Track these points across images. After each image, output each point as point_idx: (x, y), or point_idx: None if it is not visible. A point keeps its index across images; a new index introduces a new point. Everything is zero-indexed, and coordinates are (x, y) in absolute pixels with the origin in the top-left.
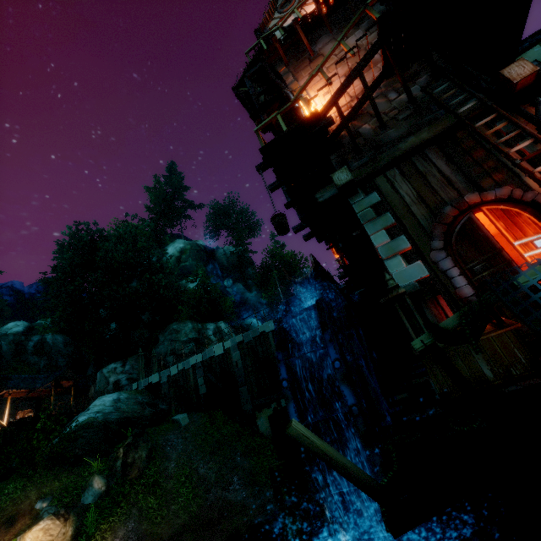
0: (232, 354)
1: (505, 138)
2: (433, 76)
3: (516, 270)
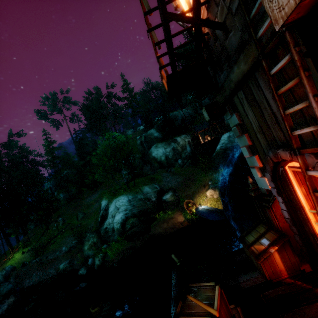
0: None
1: (293, 108)
2: None
3: (309, 227)
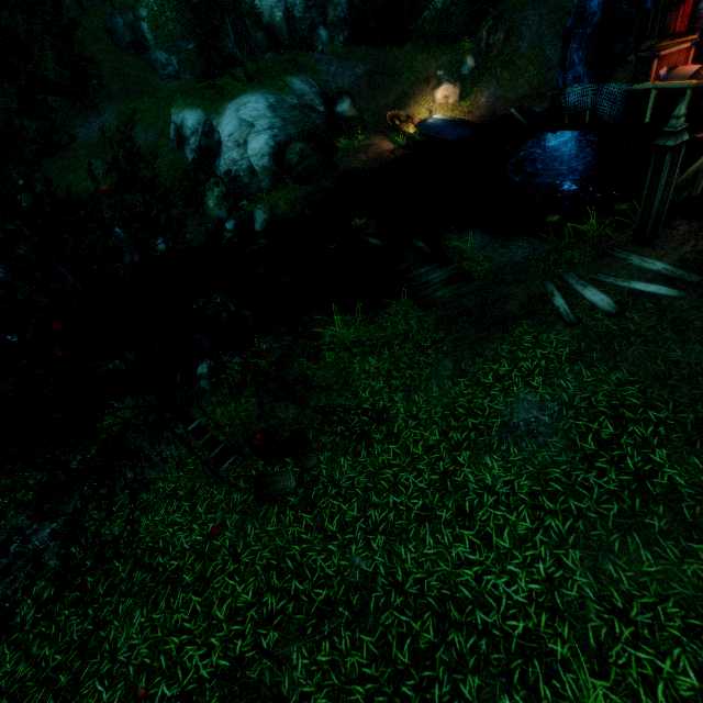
0: None
1: None
2: None
3: None
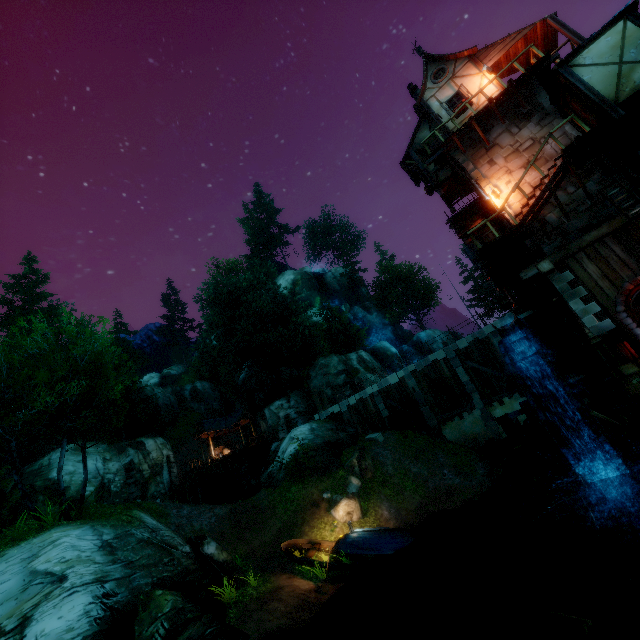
0: (407, 382)
1: None
2: (605, 176)
3: None
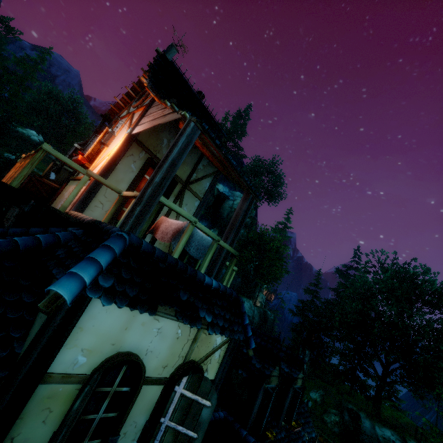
0: None
1: None
2: None
3: None
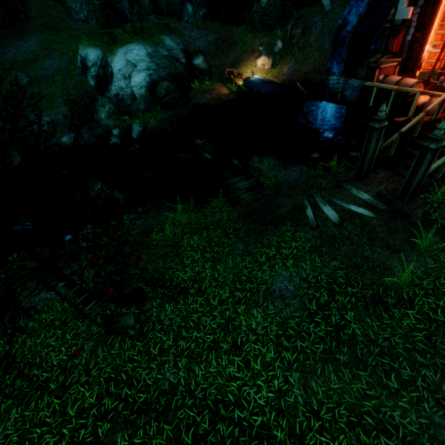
0: None
1: None
2: None
3: (426, 38)
